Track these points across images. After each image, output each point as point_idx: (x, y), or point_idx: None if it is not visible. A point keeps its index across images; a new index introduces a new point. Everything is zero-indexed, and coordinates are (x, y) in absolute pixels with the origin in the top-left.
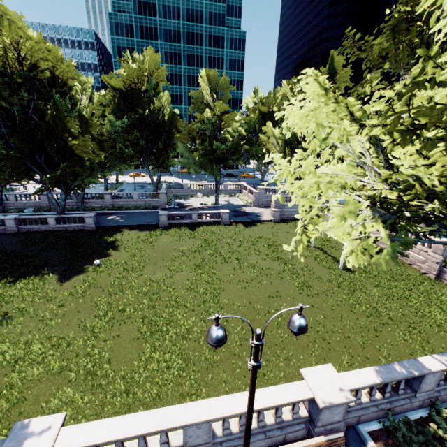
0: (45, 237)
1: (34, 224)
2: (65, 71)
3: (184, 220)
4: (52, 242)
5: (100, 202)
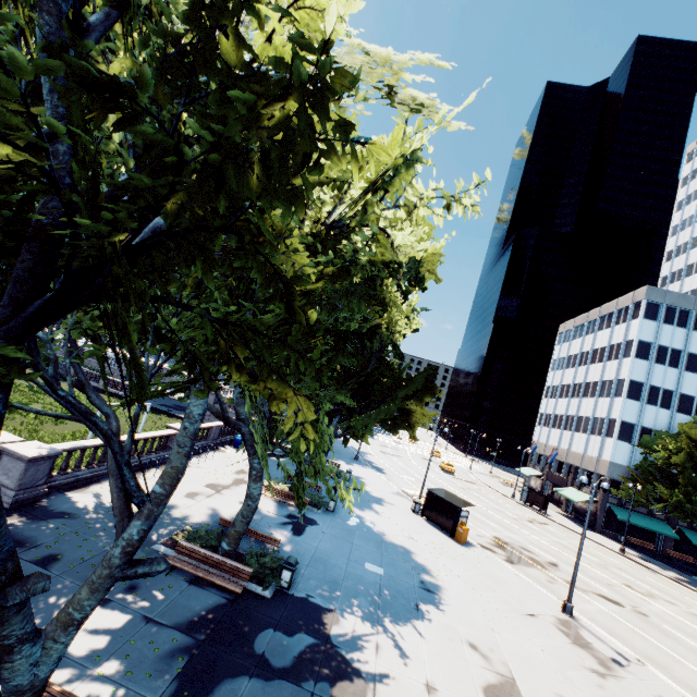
0: None
1: None
2: None
3: (93, 382)
4: None
5: None
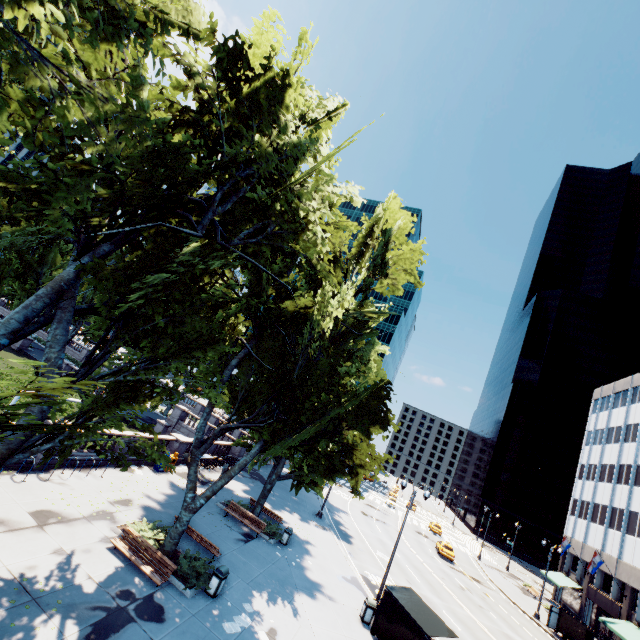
0: None
1: None
2: None
3: None
4: None
5: (78, 354)
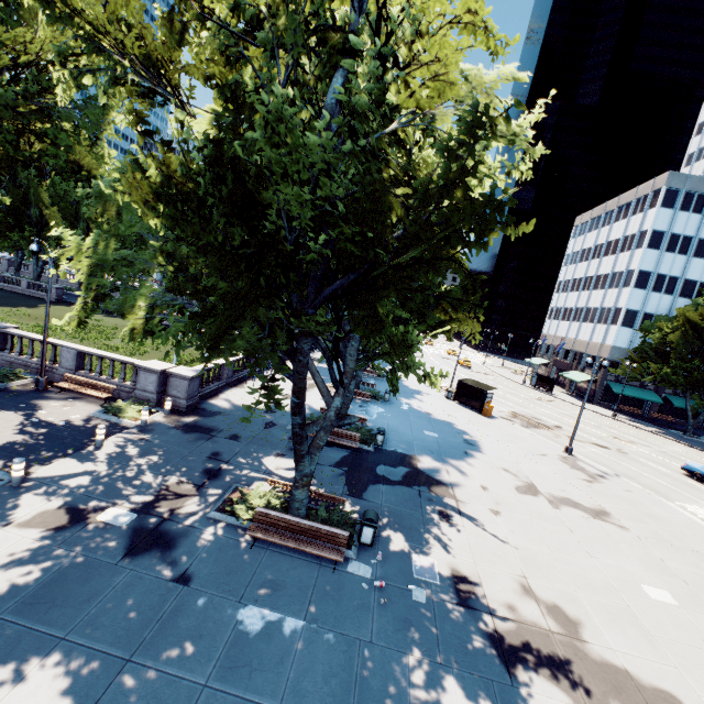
0: (5, 293)
1: (12, 284)
2: (90, 162)
3: None
4: (1, 295)
5: None
